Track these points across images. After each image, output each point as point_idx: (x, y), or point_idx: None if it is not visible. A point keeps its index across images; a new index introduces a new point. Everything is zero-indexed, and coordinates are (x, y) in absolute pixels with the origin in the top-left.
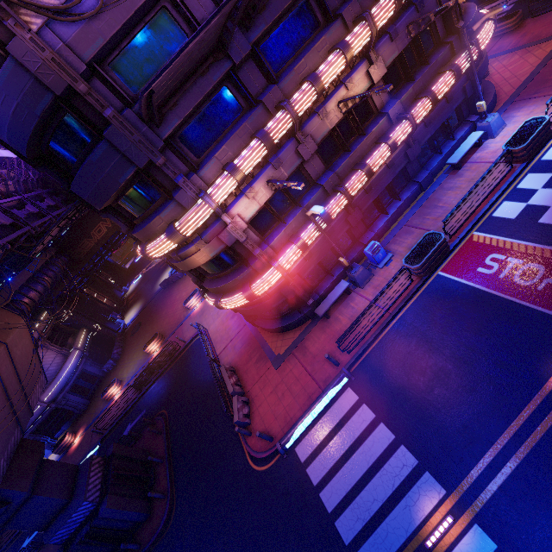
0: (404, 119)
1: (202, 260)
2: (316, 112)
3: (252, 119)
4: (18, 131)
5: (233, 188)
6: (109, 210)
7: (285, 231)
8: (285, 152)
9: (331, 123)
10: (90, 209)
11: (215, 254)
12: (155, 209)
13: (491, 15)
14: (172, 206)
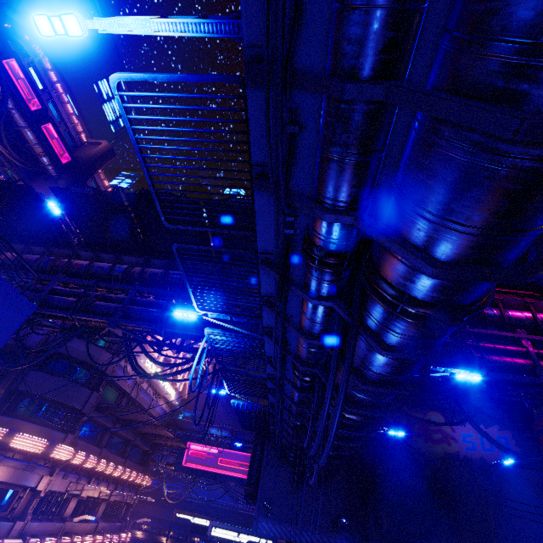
0: (102, 534)
1: (14, 478)
2: (99, 480)
3: (97, 449)
4: (83, 354)
5: (78, 462)
6: (9, 392)
7: (38, 525)
8: (84, 479)
9: (95, 493)
10: (12, 381)
11: (25, 483)
12: (49, 425)
13: (145, 519)
14: (62, 434)
